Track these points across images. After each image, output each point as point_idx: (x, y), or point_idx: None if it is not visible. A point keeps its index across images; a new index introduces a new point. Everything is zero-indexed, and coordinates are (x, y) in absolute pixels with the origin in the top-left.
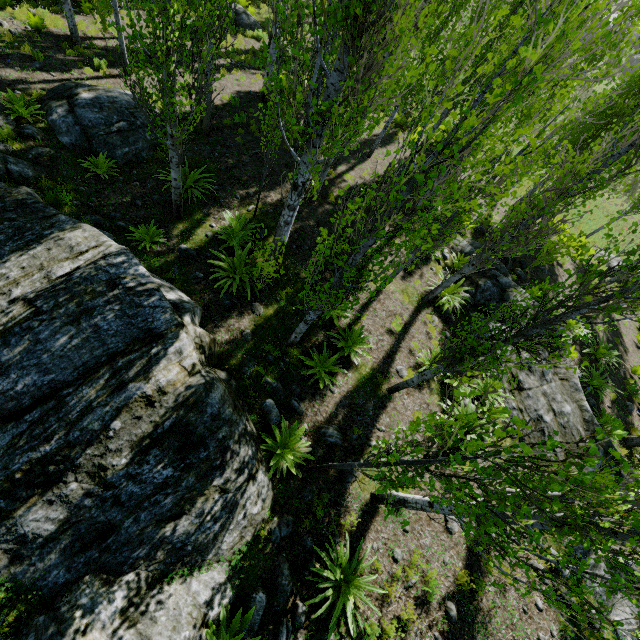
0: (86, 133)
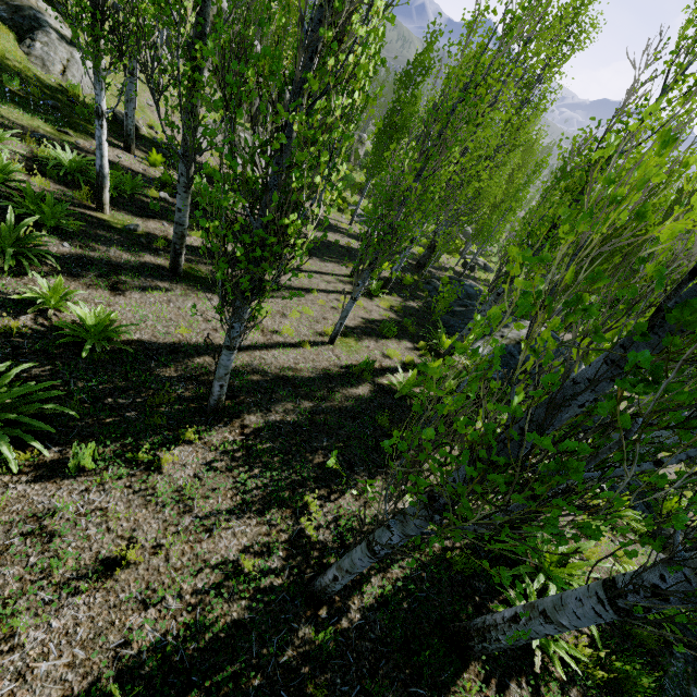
0: (469, 296)
